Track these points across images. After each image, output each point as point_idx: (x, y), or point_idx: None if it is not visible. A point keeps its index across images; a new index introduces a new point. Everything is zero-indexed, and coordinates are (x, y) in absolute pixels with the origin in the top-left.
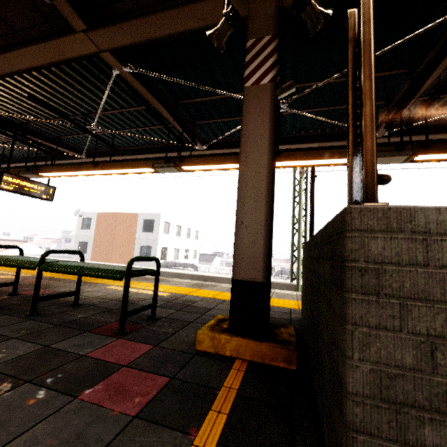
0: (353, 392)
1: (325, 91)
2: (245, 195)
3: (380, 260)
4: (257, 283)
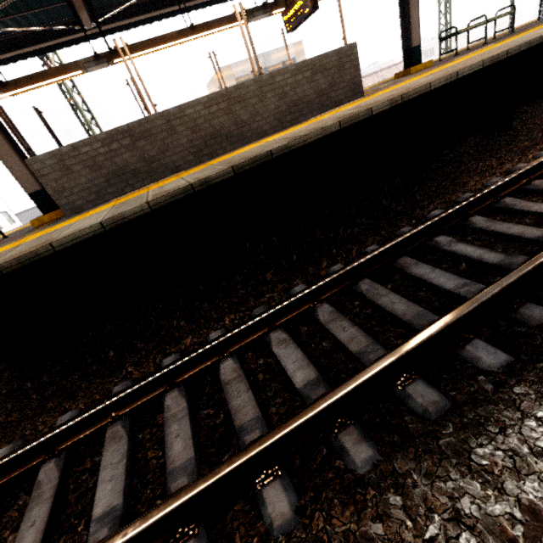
0: (51, 195)
1: (0, 2)
2: (1, 154)
3: (38, 170)
4: (39, 191)
